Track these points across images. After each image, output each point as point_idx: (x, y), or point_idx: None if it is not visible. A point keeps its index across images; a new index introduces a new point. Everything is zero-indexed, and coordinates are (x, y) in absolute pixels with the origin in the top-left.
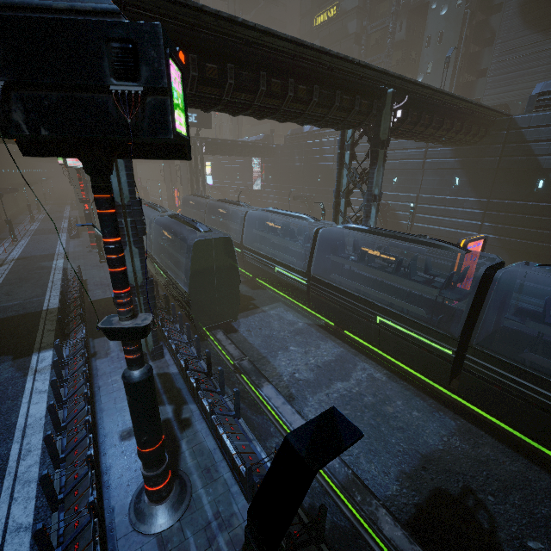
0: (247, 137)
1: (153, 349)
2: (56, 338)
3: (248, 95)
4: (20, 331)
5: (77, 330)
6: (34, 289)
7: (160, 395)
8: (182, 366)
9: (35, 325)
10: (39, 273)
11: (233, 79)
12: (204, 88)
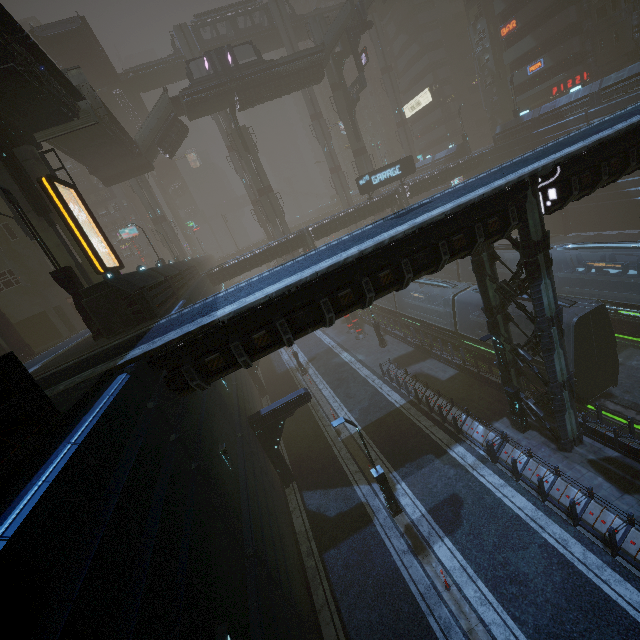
0: (429, 155)
1: (576, 435)
2: (447, 433)
3: (638, 164)
4: (406, 430)
5: (468, 424)
6: (363, 388)
7: (632, 482)
8: (639, 451)
9: (412, 423)
10: (345, 371)
11: (634, 160)
12: (603, 183)
